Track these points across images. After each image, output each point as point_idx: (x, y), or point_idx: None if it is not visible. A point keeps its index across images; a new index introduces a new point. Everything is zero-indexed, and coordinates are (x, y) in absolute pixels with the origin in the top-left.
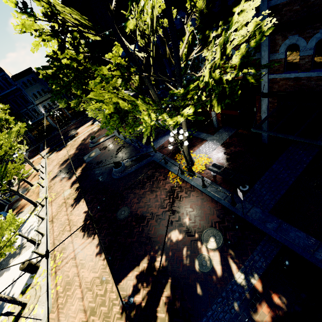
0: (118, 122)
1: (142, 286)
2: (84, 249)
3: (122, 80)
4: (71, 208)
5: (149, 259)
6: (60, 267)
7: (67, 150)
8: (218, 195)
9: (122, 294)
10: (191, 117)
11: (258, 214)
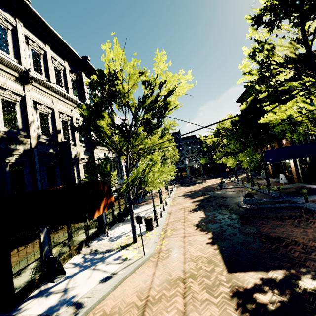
0: (289, 125)
1: (271, 291)
2: (194, 236)
3: (312, 87)
4: (189, 212)
5: (286, 274)
6: (168, 237)
7: (194, 187)
8: None
9: (235, 282)
10: None
11: None
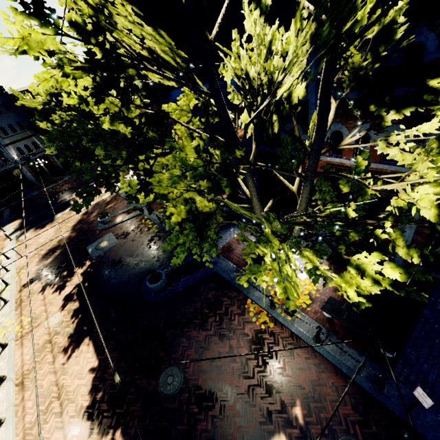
0: (195, 239)
1: None
2: None
3: (223, 174)
4: (64, 357)
5: None
6: None
7: (56, 228)
8: (346, 362)
9: None
10: (389, 283)
11: (430, 414)
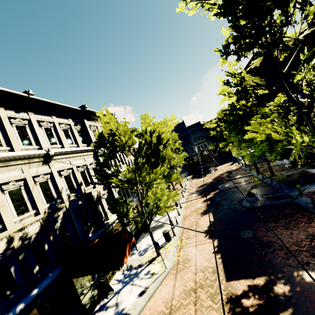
0: (267, 147)
1: (253, 296)
2: (204, 244)
3: (280, 115)
4: (200, 215)
5: (267, 280)
6: (183, 247)
7: (205, 178)
8: None
9: (230, 290)
10: None
11: None
